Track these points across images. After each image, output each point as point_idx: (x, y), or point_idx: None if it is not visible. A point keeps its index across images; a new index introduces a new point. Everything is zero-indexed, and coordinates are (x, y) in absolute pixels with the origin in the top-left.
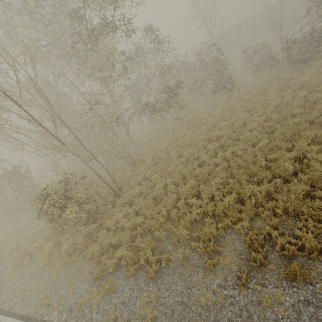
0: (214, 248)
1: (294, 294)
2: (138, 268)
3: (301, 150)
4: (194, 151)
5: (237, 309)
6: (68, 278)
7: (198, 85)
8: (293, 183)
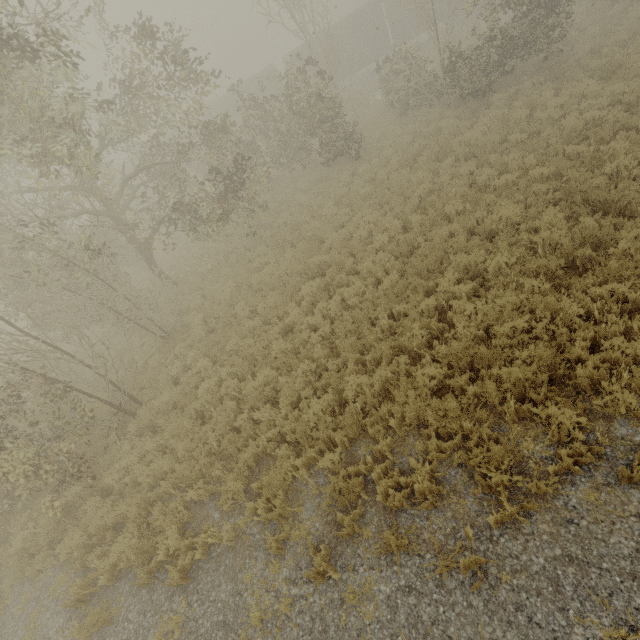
0: (285, 508)
1: (393, 576)
2: (157, 567)
3: (442, 296)
4: (277, 302)
5: (307, 620)
6: (26, 609)
7: (294, 148)
8: (425, 362)
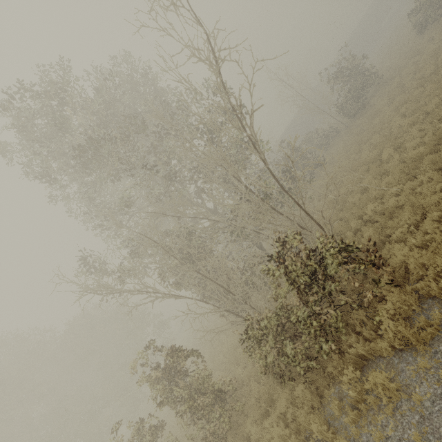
0: None
1: None
2: None
3: None
4: (375, 171)
5: None
6: None
7: None
8: None
